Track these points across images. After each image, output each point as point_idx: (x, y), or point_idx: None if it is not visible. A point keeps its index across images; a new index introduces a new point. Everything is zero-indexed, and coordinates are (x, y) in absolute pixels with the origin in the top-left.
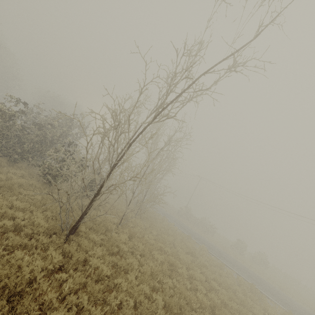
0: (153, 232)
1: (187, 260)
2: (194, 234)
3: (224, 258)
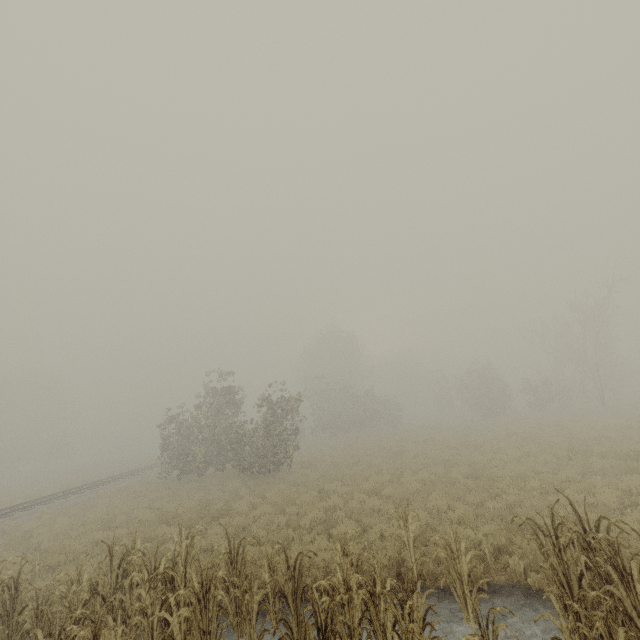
0: None
1: None
2: None
3: None
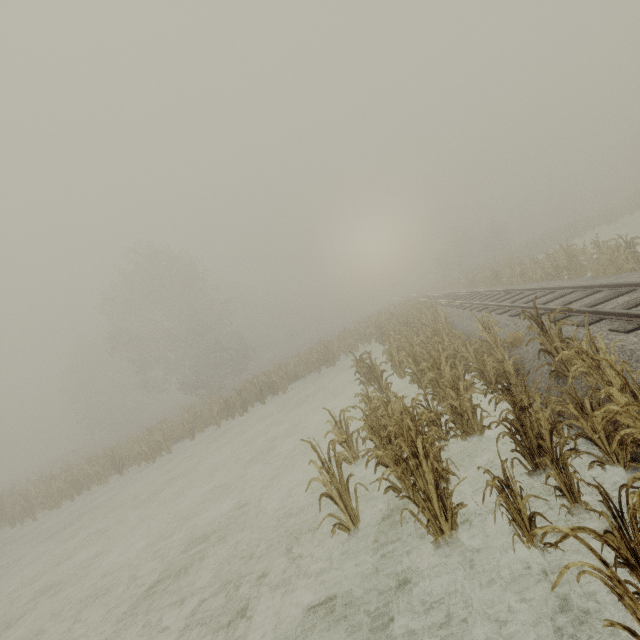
0: None
1: None
2: None
3: None
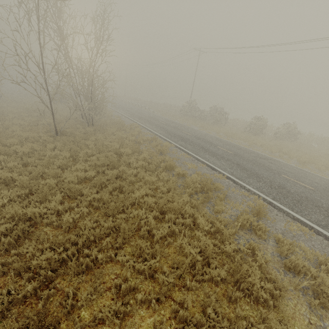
0: (47, 153)
1: (72, 180)
2: (178, 132)
3: (206, 149)
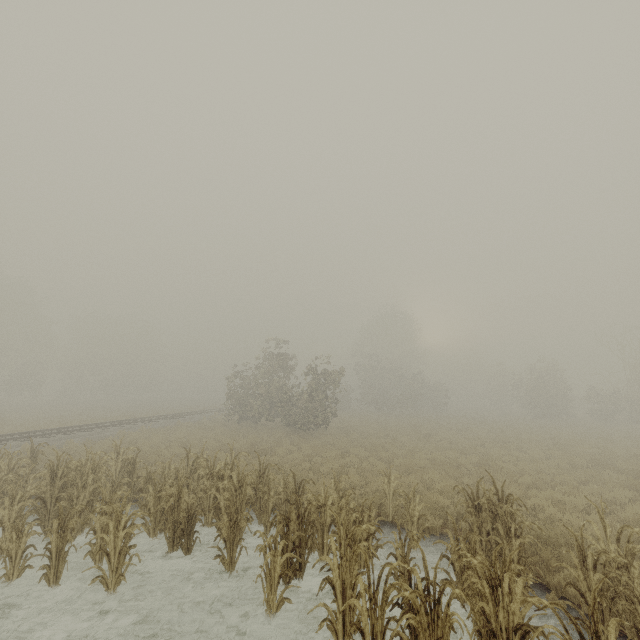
0: None
1: None
2: None
3: None
